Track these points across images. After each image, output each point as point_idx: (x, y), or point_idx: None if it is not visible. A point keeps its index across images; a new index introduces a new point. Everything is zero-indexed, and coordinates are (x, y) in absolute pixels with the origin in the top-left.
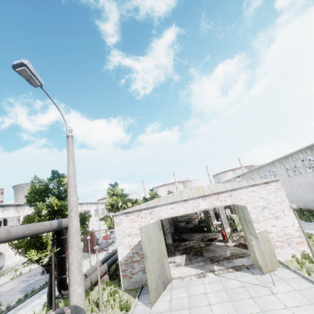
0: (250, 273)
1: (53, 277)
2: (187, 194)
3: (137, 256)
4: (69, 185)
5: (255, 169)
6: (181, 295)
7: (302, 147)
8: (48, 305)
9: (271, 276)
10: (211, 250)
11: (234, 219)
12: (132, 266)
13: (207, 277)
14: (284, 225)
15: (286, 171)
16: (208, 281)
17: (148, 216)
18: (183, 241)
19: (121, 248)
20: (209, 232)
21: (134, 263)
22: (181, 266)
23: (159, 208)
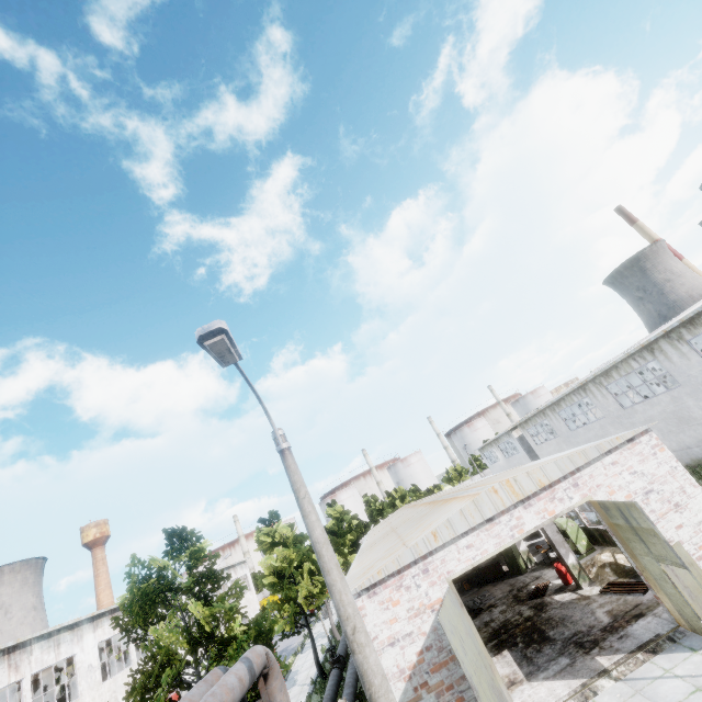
0: (687, 650)
1: None
2: (490, 504)
3: (426, 693)
4: (328, 565)
5: (548, 406)
6: None
7: (633, 349)
8: None
9: None
10: (559, 619)
11: (565, 529)
12: None
13: (601, 692)
14: (698, 519)
15: (614, 399)
16: (612, 701)
17: (422, 579)
18: (475, 616)
19: None
20: (518, 574)
21: None
22: (520, 684)
23: (441, 554)
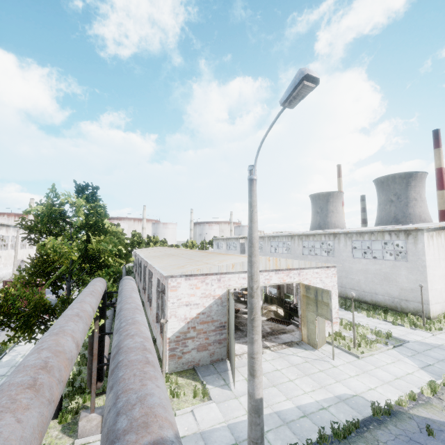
0: (303, 349)
1: (95, 365)
2: (264, 265)
3: (193, 331)
4: (256, 252)
5: (268, 236)
6: None
7: (329, 232)
8: (57, 407)
9: (333, 353)
10: (245, 324)
11: None
12: (184, 344)
13: (265, 354)
14: None
15: (302, 248)
16: (269, 358)
17: (216, 283)
18: None
19: (173, 320)
20: None
21: (187, 340)
22: None
23: (230, 276)
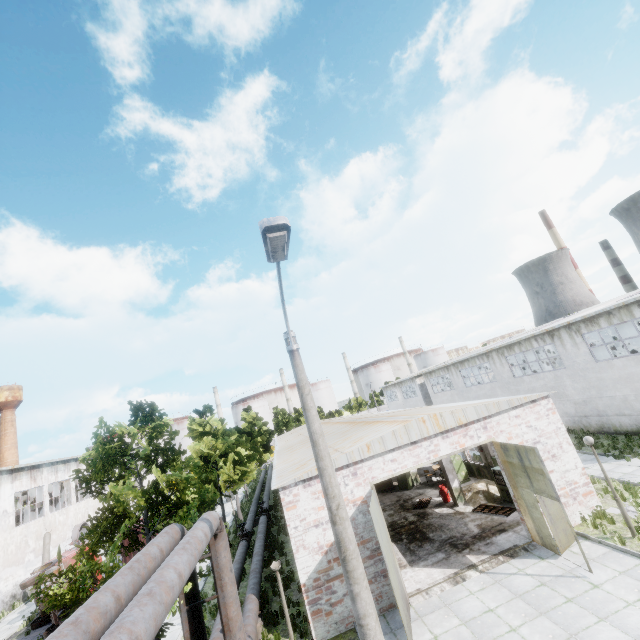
0: (537, 558)
1: None
2: (418, 431)
3: (337, 566)
4: (322, 453)
5: (453, 363)
6: (449, 624)
7: (538, 332)
8: None
9: (586, 559)
10: (438, 526)
11: (452, 461)
12: (329, 589)
13: (469, 580)
14: (565, 468)
15: (509, 368)
16: (476, 587)
17: (351, 480)
18: None
19: (303, 554)
20: (405, 489)
21: (333, 581)
22: (404, 568)
23: (370, 463)
